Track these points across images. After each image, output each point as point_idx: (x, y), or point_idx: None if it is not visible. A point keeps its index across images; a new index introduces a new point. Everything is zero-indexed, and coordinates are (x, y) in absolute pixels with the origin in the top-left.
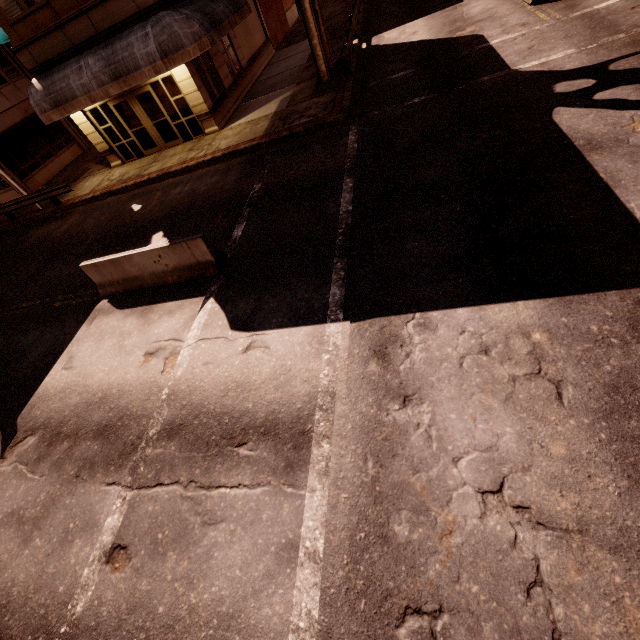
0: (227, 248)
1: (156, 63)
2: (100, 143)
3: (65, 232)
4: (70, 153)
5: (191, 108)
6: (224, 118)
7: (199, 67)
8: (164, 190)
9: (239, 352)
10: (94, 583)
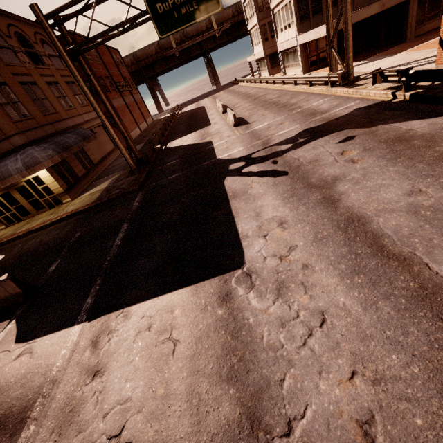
0: (41, 280)
1: (22, 172)
2: None
3: None
4: None
5: (53, 190)
6: (77, 193)
7: (58, 169)
8: (24, 243)
9: (11, 360)
10: None
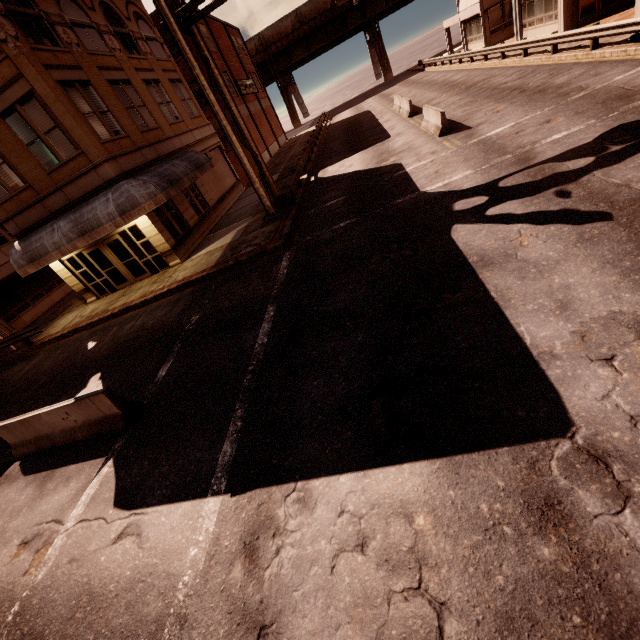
0: (147, 392)
1: (116, 219)
2: (76, 284)
3: (23, 375)
4: (61, 291)
5: (155, 247)
6: (188, 251)
7: (163, 215)
8: (120, 325)
9: (109, 542)
10: None
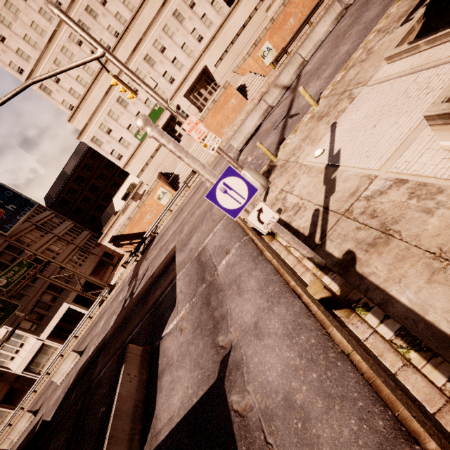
0: None
1: None
2: None
3: None
4: None
5: None
6: None
7: None
8: None
9: (182, 293)
10: (233, 247)
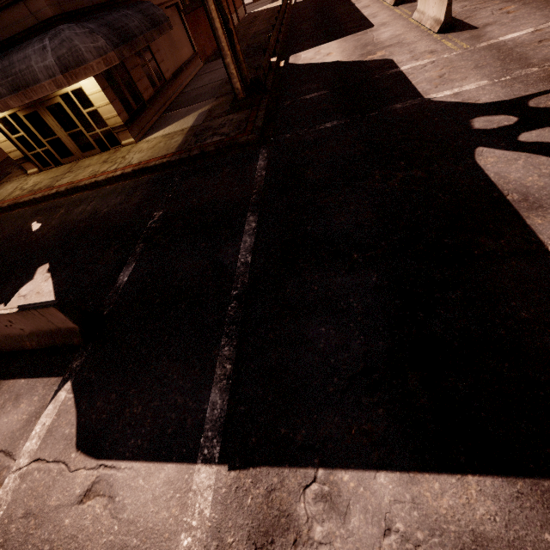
0: (107, 299)
1: (56, 77)
2: (13, 151)
3: None
4: None
5: (105, 120)
6: (142, 129)
7: (113, 80)
8: (68, 207)
9: (74, 500)
10: None
